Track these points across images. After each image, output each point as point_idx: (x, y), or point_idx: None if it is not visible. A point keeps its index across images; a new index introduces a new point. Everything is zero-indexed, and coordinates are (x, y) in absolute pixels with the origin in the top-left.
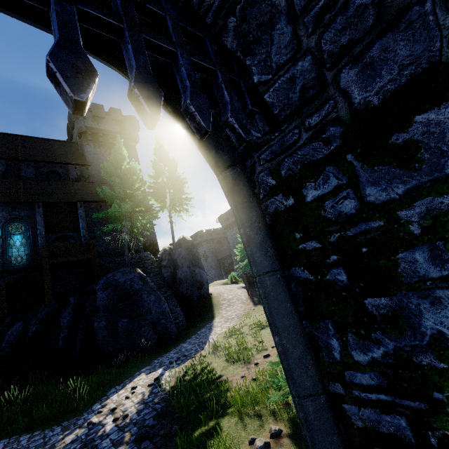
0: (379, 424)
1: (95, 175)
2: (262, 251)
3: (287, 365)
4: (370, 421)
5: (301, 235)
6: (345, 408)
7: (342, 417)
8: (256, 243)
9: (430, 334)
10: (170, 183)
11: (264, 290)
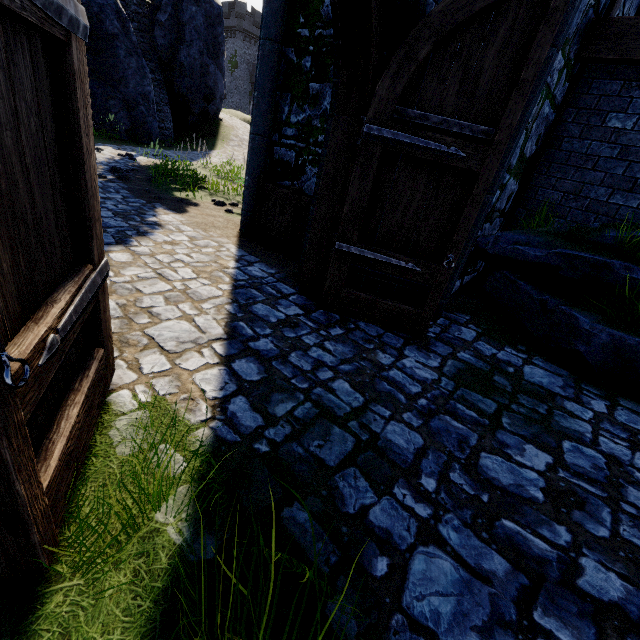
0: (285, 157)
1: None
2: (274, 19)
3: (255, 113)
4: (282, 156)
5: (303, 21)
6: (275, 149)
7: (271, 155)
8: (273, 8)
9: (323, 109)
10: None
11: (262, 53)
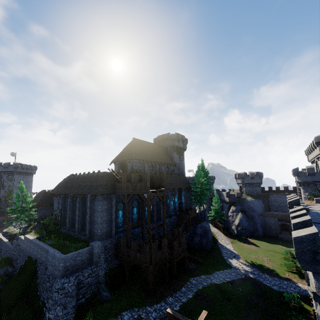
0: None
1: (175, 168)
2: None
3: None
4: None
5: None
6: None
7: None
8: None
9: None
10: (209, 184)
11: None
